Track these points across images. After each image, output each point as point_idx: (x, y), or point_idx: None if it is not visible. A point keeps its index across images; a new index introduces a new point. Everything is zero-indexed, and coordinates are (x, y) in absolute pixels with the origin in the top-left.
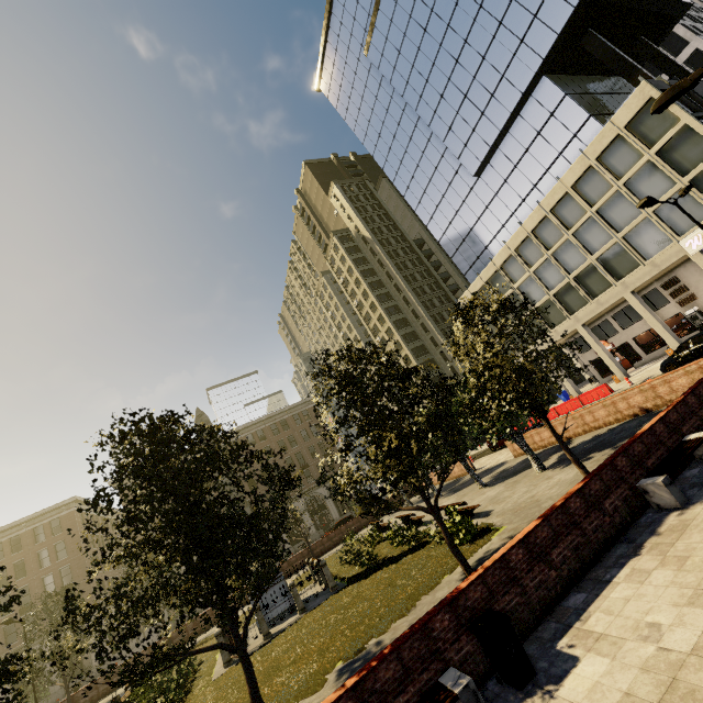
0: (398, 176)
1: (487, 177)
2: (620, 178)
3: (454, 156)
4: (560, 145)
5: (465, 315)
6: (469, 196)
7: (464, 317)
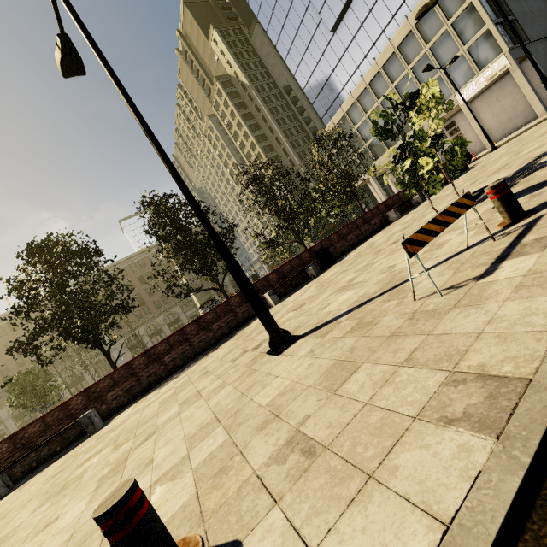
0: (270, 25)
1: (340, 33)
2: (428, 43)
3: (316, 10)
4: (394, 9)
5: (318, 142)
6: (327, 49)
7: (318, 143)
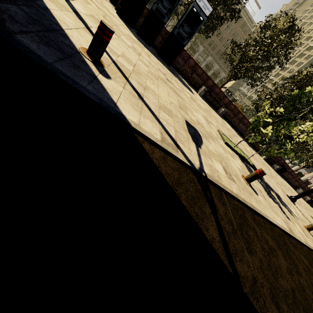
0: None
1: None
2: None
3: None
4: None
5: None
6: None
7: None
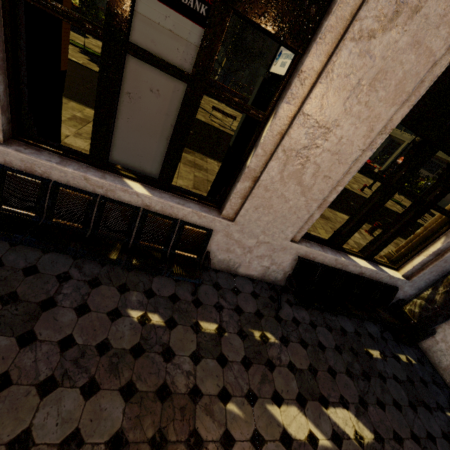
0: None
1: None
2: None
3: None
4: None
5: None
6: None
7: None
